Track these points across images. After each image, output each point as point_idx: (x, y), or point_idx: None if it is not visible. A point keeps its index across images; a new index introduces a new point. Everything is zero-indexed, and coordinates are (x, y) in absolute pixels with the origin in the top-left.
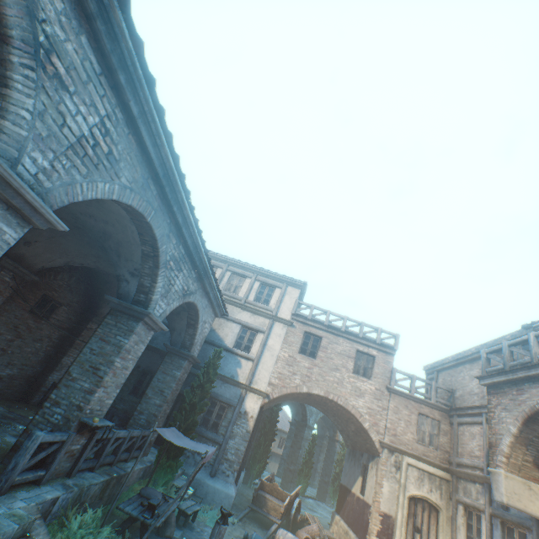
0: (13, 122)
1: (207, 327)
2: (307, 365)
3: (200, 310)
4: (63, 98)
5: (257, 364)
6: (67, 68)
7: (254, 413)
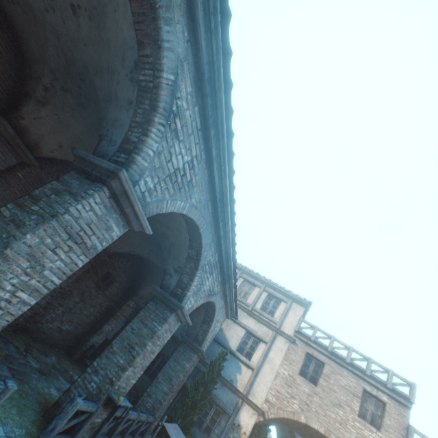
0: (142, 157)
1: (218, 325)
2: (307, 391)
3: (216, 309)
4: (174, 144)
5: (256, 374)
6: (182, 125)
7: (247, 429)
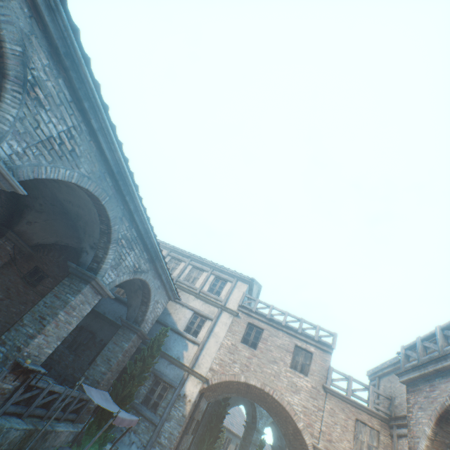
0: None
1: (160, 307)
2: (247, 355)
3: (152, 289)
4: (40, 112)
5: (202, 348)
6: (46, 95)
7: (192, 396)
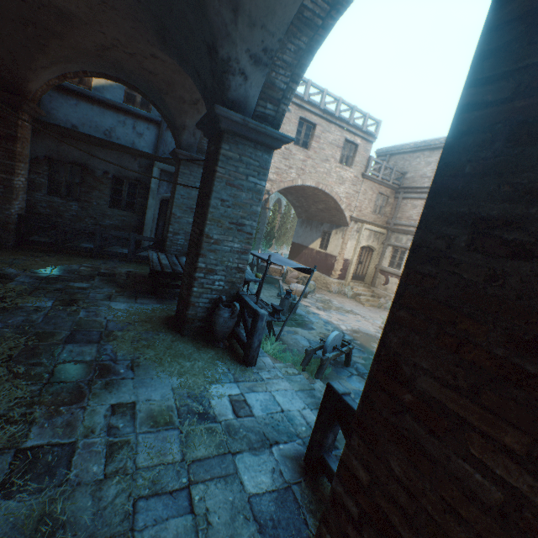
0: None
1: None
2: (302, 159)
3: None
4: None
5: None
6: None
7: None
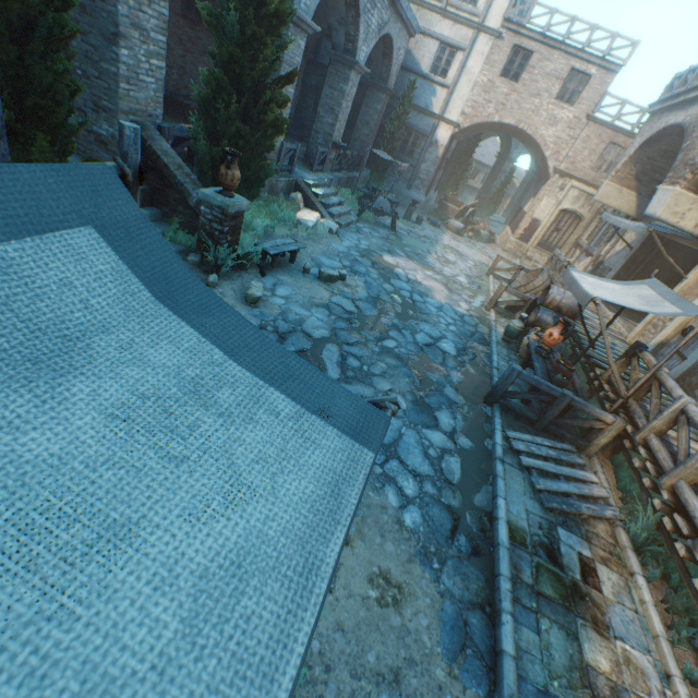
0: None
1: (401, 54)
2: (505, 93)
3: (393, 39)
4: None
5: (451, 93)
6: None
7: (444, 143)
